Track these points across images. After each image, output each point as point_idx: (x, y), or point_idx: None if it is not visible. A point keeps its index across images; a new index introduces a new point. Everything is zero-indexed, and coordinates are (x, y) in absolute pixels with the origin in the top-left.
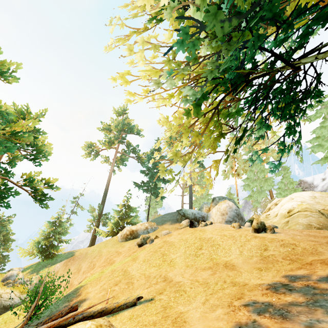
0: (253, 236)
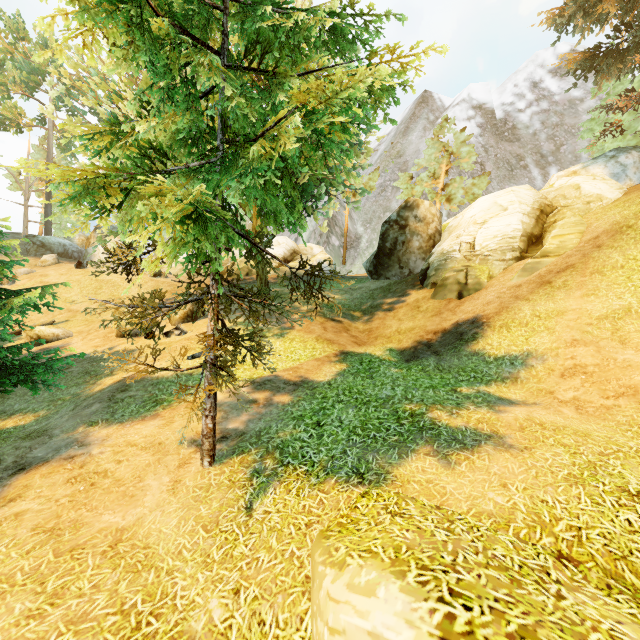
0: (151, 279)
